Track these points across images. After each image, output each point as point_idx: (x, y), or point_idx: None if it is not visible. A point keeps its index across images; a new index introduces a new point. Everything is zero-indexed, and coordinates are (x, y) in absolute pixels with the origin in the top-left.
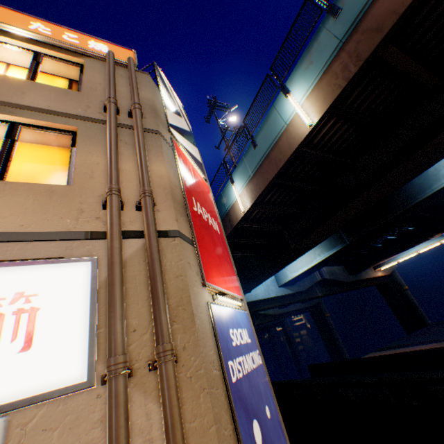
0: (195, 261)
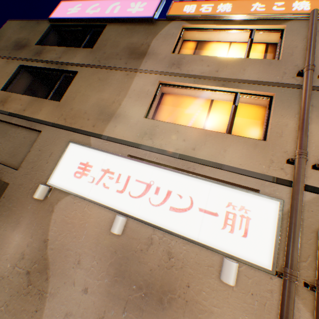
0: None
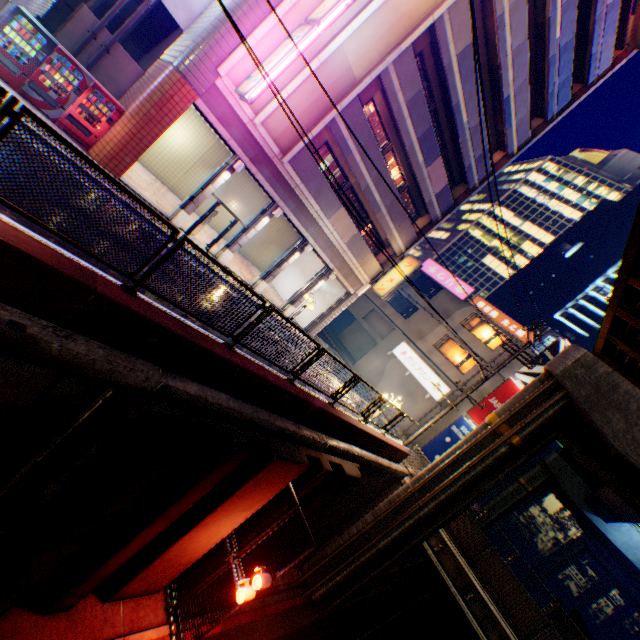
0: (468, 407)
